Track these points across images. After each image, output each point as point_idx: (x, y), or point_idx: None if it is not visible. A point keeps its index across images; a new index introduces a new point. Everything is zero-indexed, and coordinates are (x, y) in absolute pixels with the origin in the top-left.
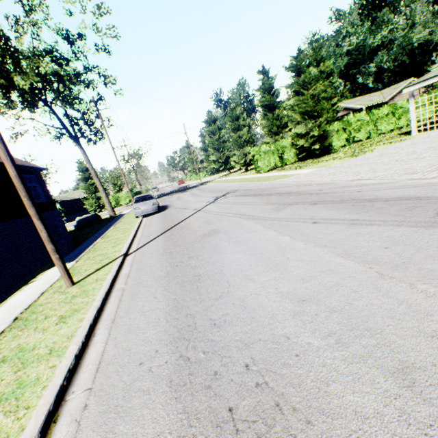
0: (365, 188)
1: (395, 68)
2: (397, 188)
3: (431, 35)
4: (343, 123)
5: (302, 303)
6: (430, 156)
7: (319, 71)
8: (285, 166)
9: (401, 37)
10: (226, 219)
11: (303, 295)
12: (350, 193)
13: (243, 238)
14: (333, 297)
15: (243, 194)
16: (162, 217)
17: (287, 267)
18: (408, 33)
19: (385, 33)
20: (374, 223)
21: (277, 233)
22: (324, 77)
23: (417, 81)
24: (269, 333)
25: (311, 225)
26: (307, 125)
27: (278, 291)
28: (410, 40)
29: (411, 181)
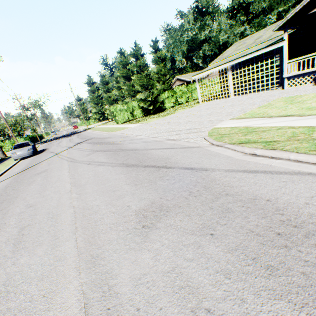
0: (133, 142)
1: (213, 55)
2: (140, 143)
3: (229, 38)
4: (172, 92)
5: (29, 208)
6: (179, 121)
7: (157, 56)
8: (136, 119)
9: (213, 37)
10: (61, 161)
11: (34, 204)
12: (125, 144)
13: (51, 175)
14: (42, 203)
15: (91, 141)
16: (32, 160)
17: (46, 191)
18: (217, 35)
19: (207, 32)
20: (105, 164)
21: (68, 171)
22: (161, 61)
23: (198, 73)
24: (1, 223)
25: (85, 166)
26: (144, 94)
27: (28, 203)
28: (218, 39)
29: (150, 138)
